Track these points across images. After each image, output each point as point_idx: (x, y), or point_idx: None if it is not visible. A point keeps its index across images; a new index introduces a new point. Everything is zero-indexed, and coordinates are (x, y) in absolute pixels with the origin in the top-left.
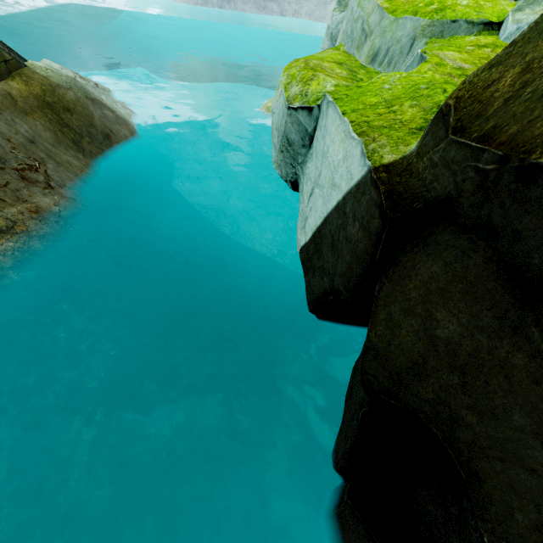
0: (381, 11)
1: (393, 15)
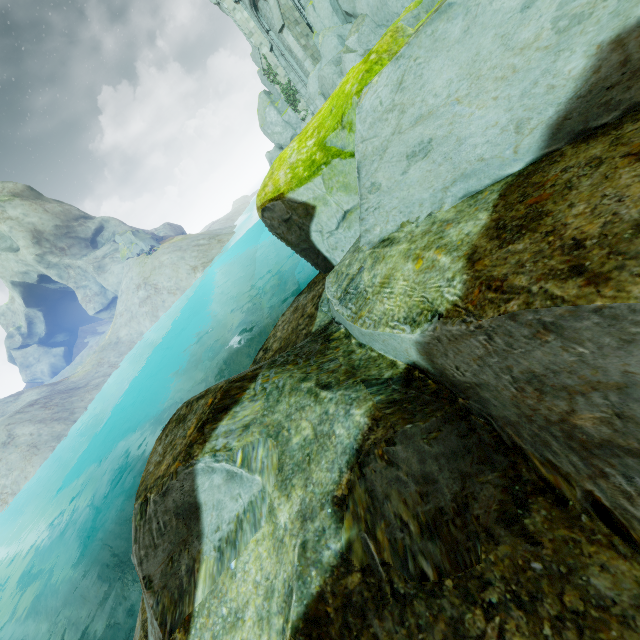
0: (415, 10)
1: (419, 6)
